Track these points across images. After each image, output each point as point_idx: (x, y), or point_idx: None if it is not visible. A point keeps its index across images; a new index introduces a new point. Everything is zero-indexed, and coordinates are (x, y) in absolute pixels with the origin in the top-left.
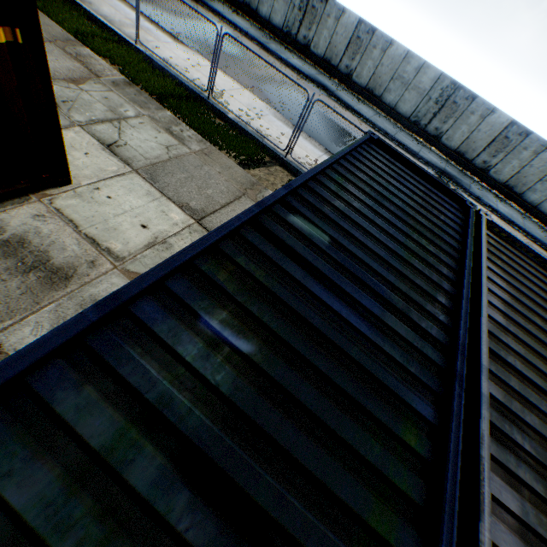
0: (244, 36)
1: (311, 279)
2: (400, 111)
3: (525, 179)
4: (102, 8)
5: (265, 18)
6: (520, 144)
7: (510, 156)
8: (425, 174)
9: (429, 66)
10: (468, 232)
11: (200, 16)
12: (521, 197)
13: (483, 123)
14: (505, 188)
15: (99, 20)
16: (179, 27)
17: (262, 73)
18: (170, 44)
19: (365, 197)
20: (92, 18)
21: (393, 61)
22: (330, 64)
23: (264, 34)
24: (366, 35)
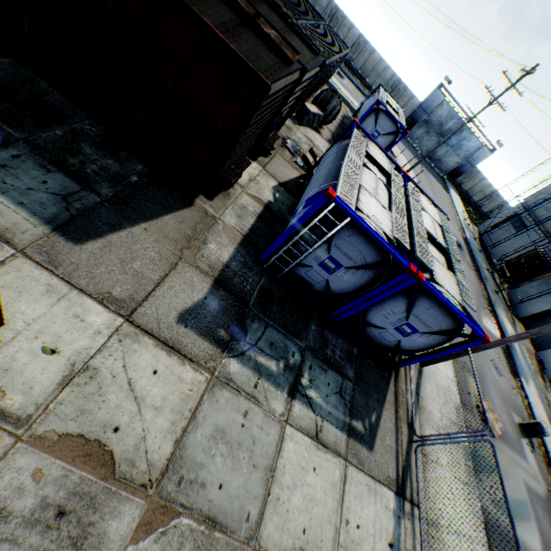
0: None
1: (296, 3)
2: None
3: (367, 70)
4: None
5: None
6: (364, 49)
7: (361, 56)
8: (315, 11)
9: None
10: (322, 21)
11: None
12: (365, 81)
13: (349, 34)
14: (359, 75)
15: None
16: None
17: None
18: None
19: (302, 3)
20: None
21: None
22: None
23: None
24: None
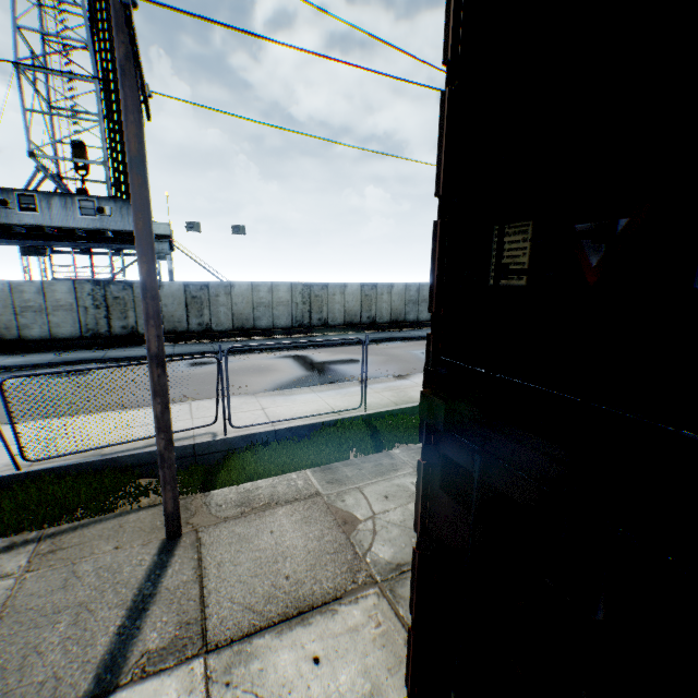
0: (296, 349)
1: None
2: (422, 319)
3: None
4: (367, 402)
5: (267, 327)
6: None
7: None
8: None
9: (423, 284)
10: None
11: (268, 360)
12: None
13: None
14: None
15: (409, 408)
16: (330, 374)
17: (398, 357)
18: (416, 382)
19: None
20: (397, 413)
21: (399, 295)
22: (353, 324)
23: (284, 339)
24: (371, 290)
